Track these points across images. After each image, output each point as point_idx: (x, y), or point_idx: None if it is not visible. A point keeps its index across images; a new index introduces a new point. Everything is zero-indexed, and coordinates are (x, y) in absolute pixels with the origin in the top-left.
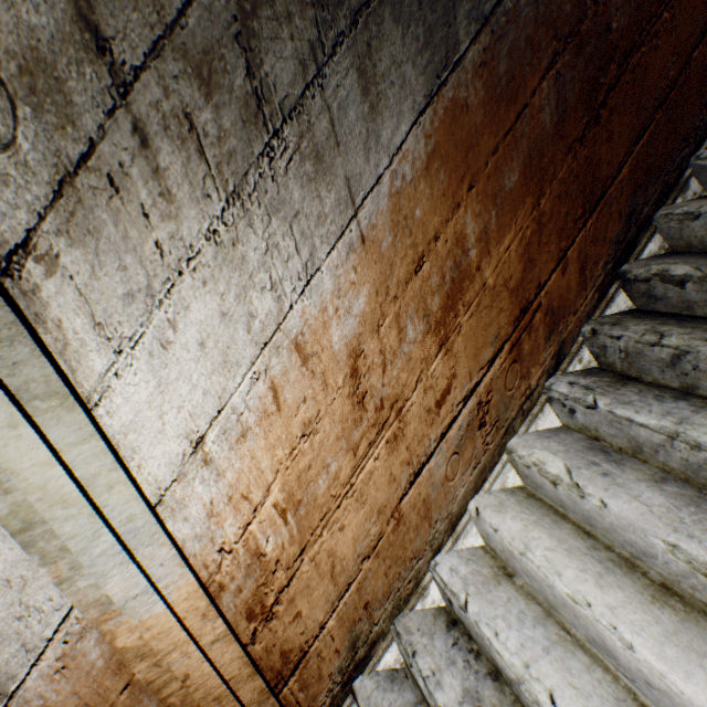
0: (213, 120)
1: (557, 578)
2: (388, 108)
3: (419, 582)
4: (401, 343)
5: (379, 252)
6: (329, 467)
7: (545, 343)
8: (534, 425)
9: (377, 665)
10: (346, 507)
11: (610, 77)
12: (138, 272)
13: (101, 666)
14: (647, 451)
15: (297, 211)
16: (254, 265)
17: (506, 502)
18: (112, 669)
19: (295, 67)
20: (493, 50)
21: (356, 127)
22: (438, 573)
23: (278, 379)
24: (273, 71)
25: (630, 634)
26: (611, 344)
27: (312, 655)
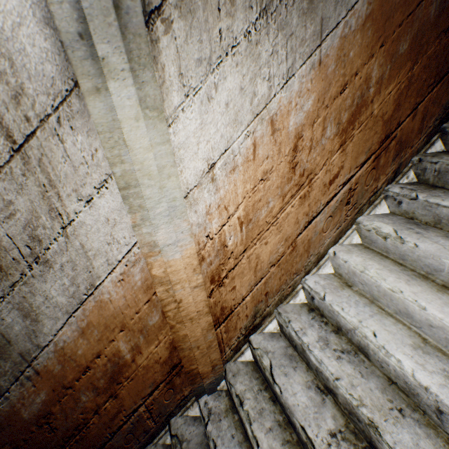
0: None
1: (383, 281)
2: None
3: (294, 289)
4: (322, 137)
5: (325, 74)
6: (269, 204)
7: (391, 161)
8: (373, 211)
9: (263, 330)
10: (271, 231)
11: None
12: (207, 47)
13: (139, 285)
14: (444, 222)
15: (292, 33)
16: (263, 62)
17: (352, 249)
18: (143, 289)
19: None
20: None
21: None
22: (306, 284)
23: (258, 140)
24: None
25: (424, 303)
26: (430, 167)
27: (234, 314)
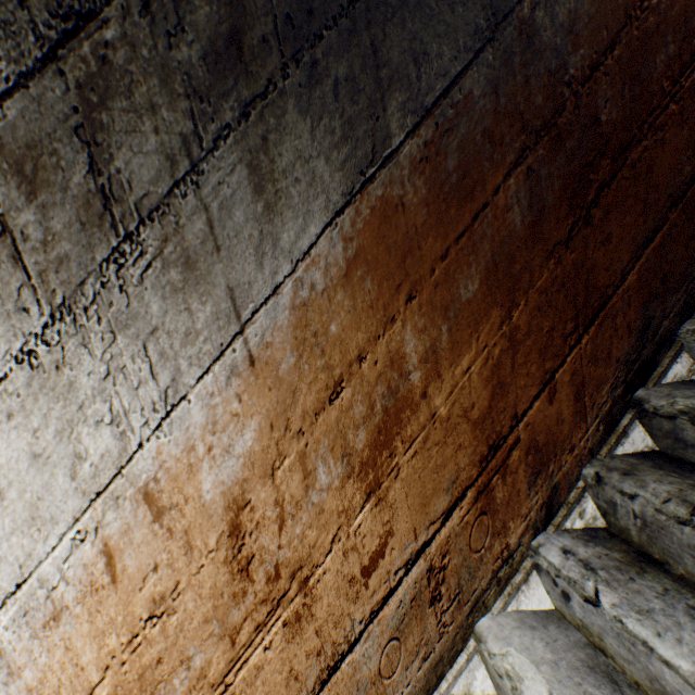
0: (38, 222)
1: None
2: (291, 207)
3: None
4: (308, 489)
5: (276, 375)
6: (192, 660)
7: (528, 487)
8: (515, 601)
9: None
10: None
11: (602, 173)
12: None
13: None
14: None
15: (156, 326)
16: (88, 393)
17: None
18: None
19: (160, 162)
20: (438, 143)
21: (245, 229)
22: None
23: (116, 539)
24: (128, 166)
25: None
26: (622, 502)
27: None
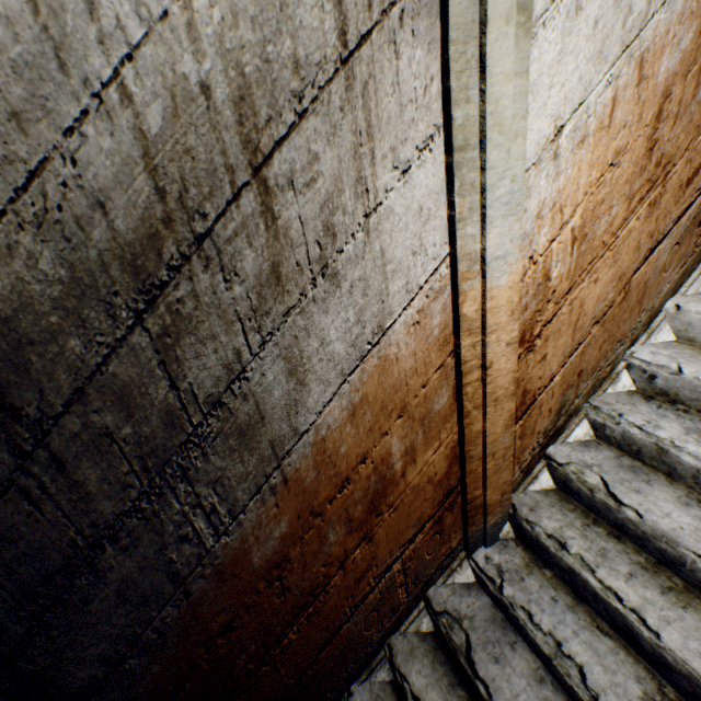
0: None
1: None
2: None
3: (612, 370)
4: (692, 100)
5: None
6: (611, 211)
7: None
8: None
9: (567, 438)
10: (604, 260)
11: None
12: None
13: (434, 336)
14: None
15: None
16: None
17: None
18: (438, 344)
19: None
20: None
21: None
22: (636, 358)
23: (619, 93)
24: None
25: None
26: None
27: (536, 406)
